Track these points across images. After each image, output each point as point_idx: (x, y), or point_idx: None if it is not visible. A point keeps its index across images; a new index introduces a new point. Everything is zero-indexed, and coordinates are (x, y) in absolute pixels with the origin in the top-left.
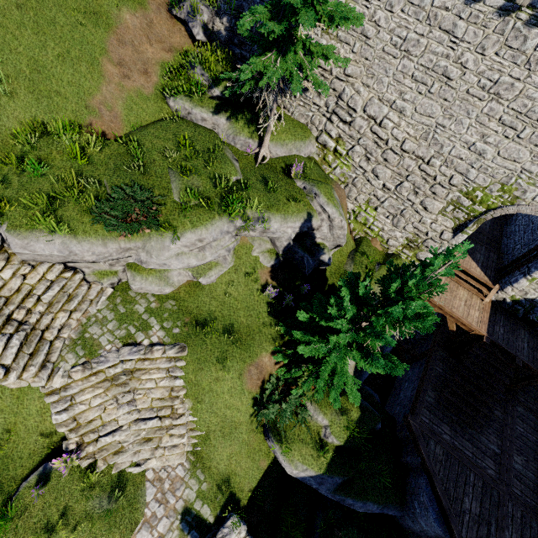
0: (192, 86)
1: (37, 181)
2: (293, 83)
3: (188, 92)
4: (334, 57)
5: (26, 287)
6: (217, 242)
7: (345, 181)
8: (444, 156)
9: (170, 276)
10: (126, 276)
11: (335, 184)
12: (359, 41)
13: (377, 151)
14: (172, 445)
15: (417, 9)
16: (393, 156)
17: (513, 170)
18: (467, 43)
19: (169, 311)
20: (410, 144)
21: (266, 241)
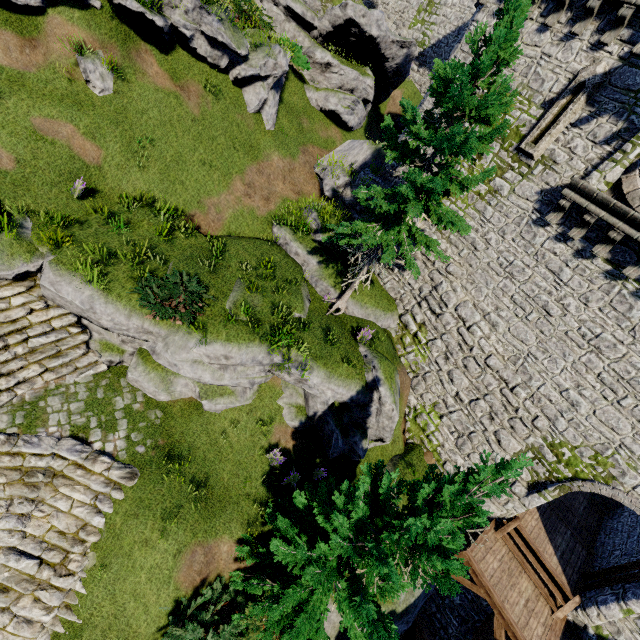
0: (302, 224)
1: (112, 236)
2: (387, 254)
3: (295, 227)
4: (437, 250)
5: (24, 322)
6: (244, 368)
7: (415, 371)
8: (531, 390)
9: (174, 383)
10: (131, 360)
11: (402, 368)
12: (467, 249)
13: (459, 354)
14: (27, 617)
15: (527, 244)
16: (475, 366)
17: (610, 439)
18: (571, 289)
19: (148, 421)
20: (496, 361)
21: (300, 394)
